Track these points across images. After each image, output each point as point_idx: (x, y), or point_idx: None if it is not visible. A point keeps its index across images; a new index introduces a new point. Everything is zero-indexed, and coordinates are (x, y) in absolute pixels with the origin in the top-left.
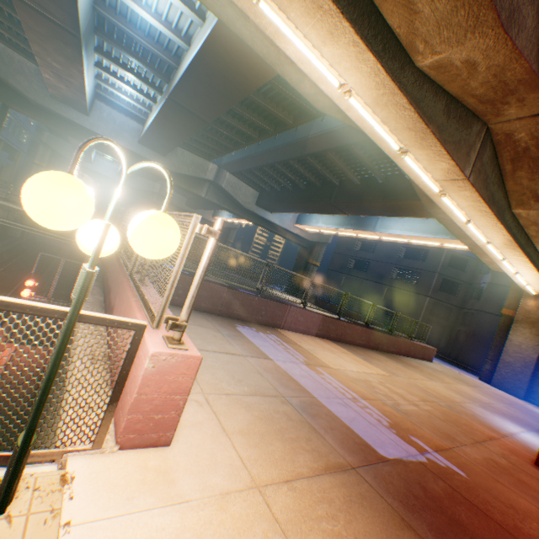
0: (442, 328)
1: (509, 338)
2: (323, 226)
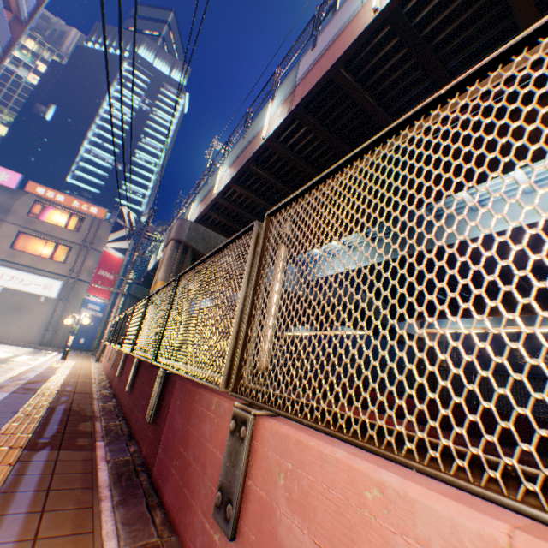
0: None
1: None
2: (467, 325)
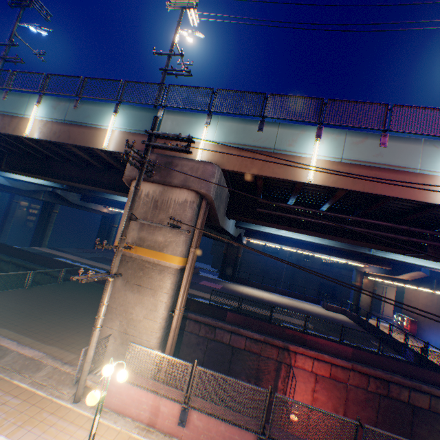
0: (290, 276)
1: (361, 295)
2: (275, 244)
